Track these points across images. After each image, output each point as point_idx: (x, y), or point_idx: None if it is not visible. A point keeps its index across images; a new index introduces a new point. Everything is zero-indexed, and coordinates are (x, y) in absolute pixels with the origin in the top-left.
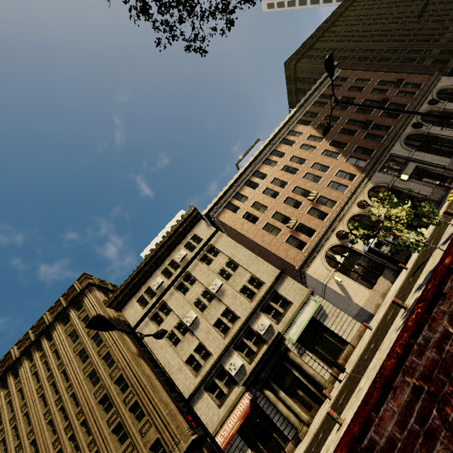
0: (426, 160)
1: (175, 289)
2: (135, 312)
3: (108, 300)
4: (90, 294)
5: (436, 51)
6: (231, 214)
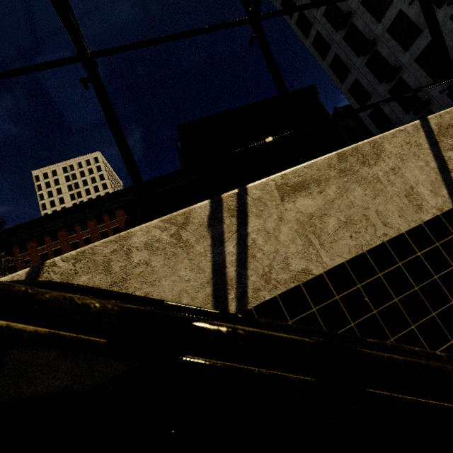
0: None
1: None
2: None
3: None
4: None
5: None
6: None
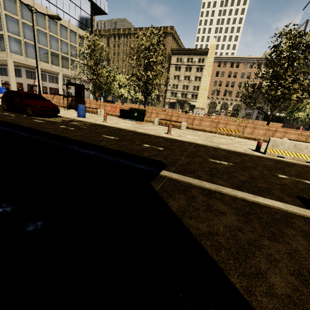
0: (253, 114)
1: (185, 67)
2: (174, 60)
3: (172, 48)
4: (169, 37)
5: None
6: (216, 66)
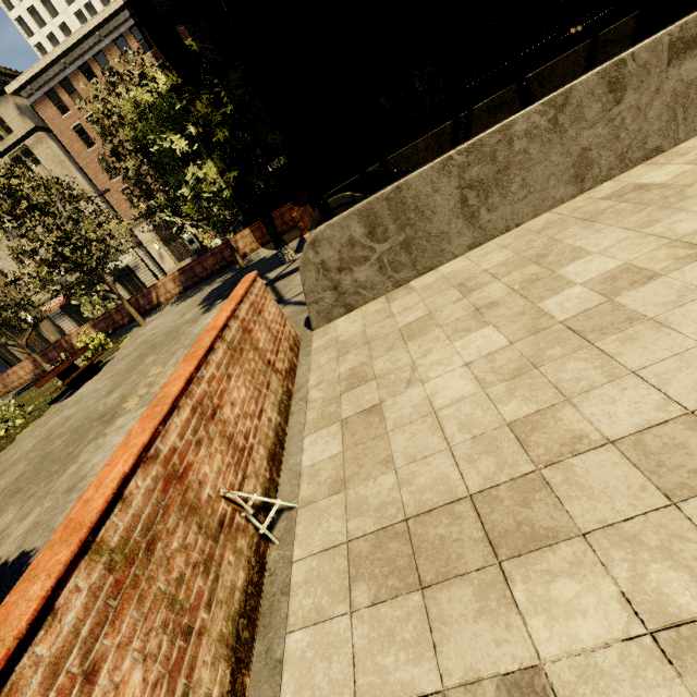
0: None
1: None
2: None
3: None
4: None
5: None
6: (57, 115)
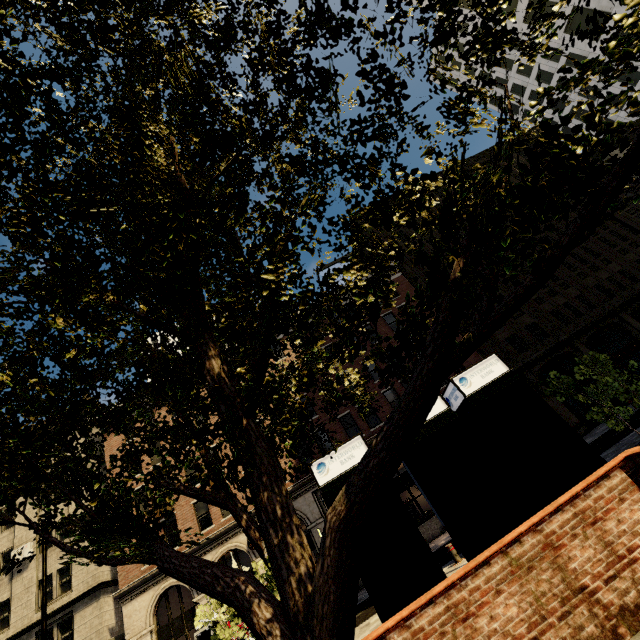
0: None
1: None
2: None
3: None
4: None
5: (526, 319)
6: (120, 441)
